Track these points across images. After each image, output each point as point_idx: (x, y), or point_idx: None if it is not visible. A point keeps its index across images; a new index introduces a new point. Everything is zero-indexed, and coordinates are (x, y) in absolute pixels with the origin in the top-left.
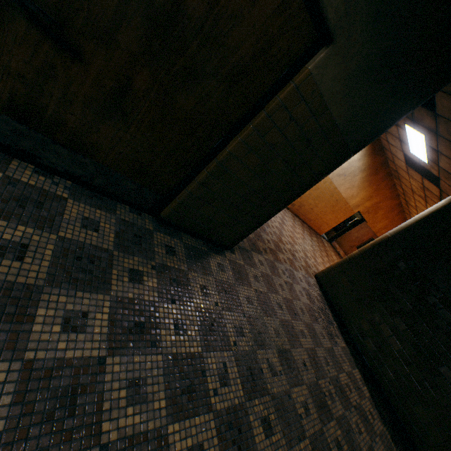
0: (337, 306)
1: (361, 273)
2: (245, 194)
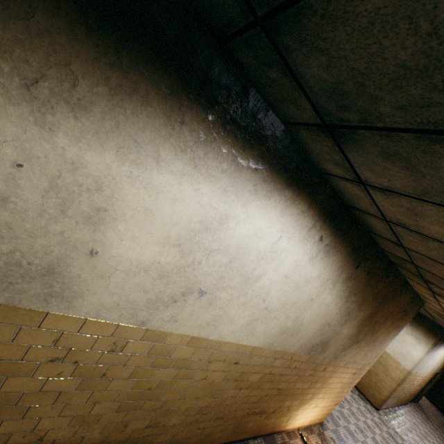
0: (438, 405)
1: (439, 390)
2: (425, 391)
